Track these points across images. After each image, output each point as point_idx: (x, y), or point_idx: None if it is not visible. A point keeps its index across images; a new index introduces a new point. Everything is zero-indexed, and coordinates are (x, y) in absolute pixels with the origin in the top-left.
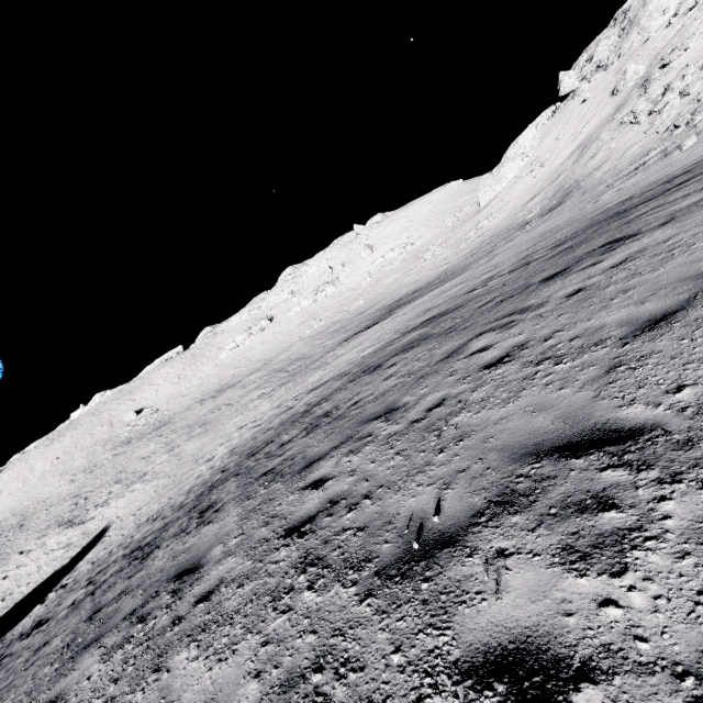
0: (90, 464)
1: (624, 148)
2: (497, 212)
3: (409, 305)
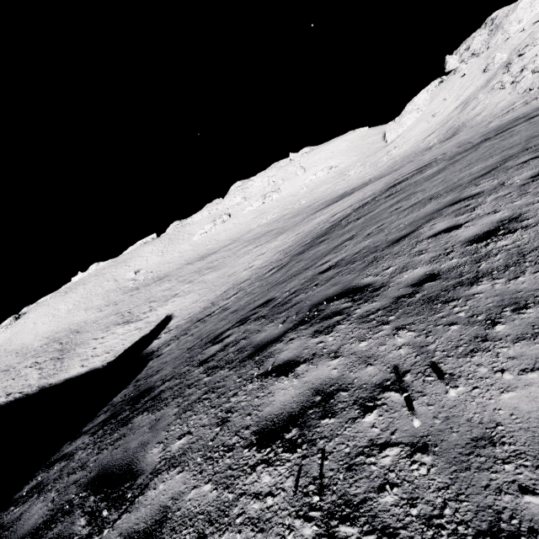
0: (109, 302)
1: (496, 103)
2: (402, 145)
3: (367, 186)
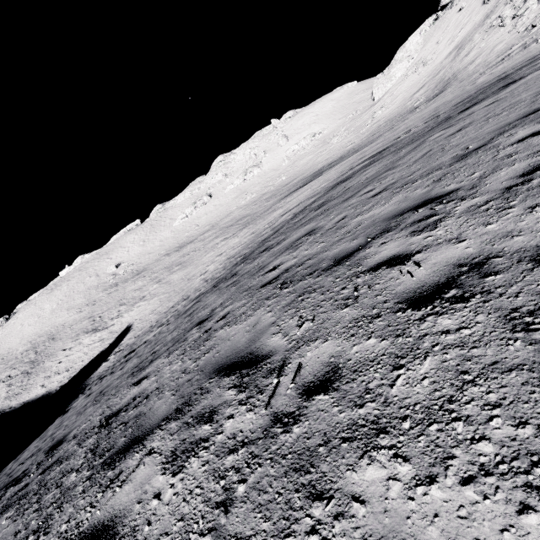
0: (89, 301)
1: (492, 46)
2: (388, 104)
3: (335, 166)
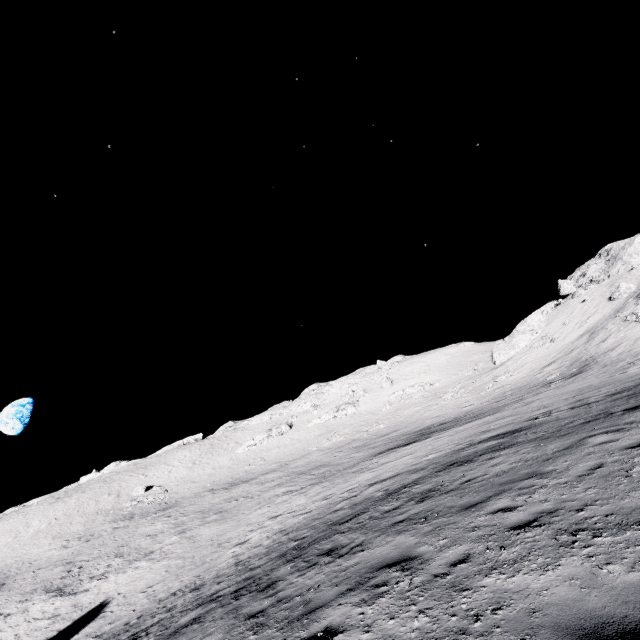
0: (87, 532)
1: (634, 338)
2: (513, 371)
3: (448, 430)
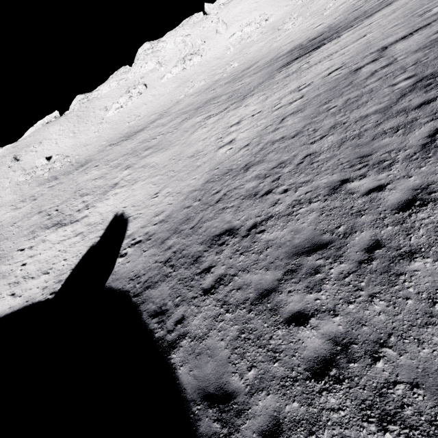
0: (24, 197)
1: None
2: None
3: (363, 23)
